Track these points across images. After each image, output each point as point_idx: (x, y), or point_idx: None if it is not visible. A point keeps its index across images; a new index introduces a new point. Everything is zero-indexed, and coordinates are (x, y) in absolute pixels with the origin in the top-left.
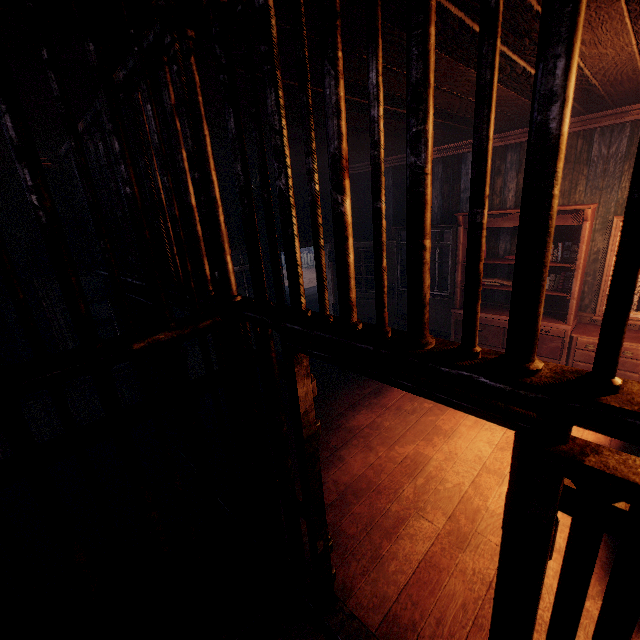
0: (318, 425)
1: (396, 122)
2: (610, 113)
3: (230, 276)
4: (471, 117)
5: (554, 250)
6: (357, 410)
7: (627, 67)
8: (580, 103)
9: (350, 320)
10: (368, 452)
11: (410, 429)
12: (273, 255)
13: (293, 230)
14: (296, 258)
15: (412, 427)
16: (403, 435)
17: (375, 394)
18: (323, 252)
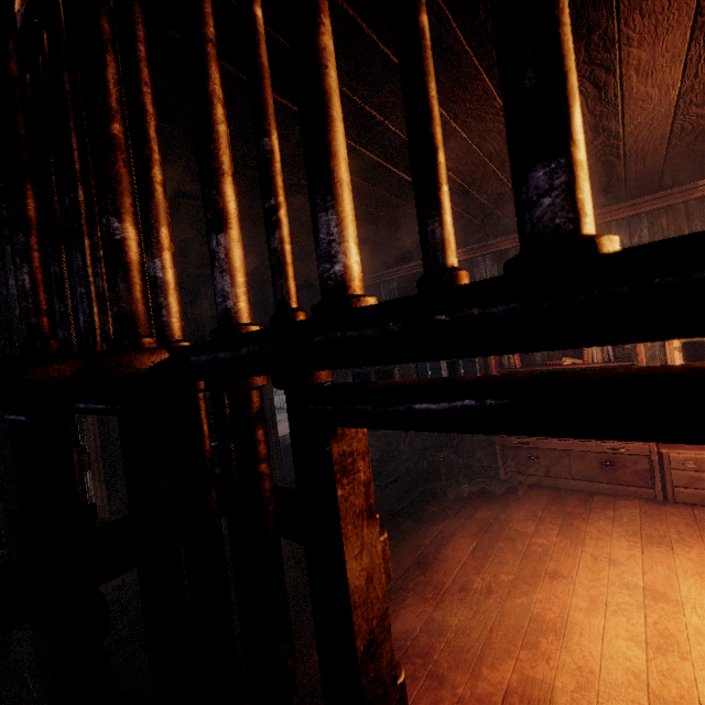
0: (401, 682)
1: (409, 203)
2: (622, 206)
3: (167, 296)
4: (489, 202)
5: (603, 348)
6: (399, 599)
7: (663, 124)
8: (599, 188)
9: (582, 223)
10: (437, 689)
11: (495, 627)
12: (268, 173)
13: (327, 63)
14: (336, 139)
15: (497, 622)
16: (487, 641)
17: (420, 566)
18: (430, 65)
